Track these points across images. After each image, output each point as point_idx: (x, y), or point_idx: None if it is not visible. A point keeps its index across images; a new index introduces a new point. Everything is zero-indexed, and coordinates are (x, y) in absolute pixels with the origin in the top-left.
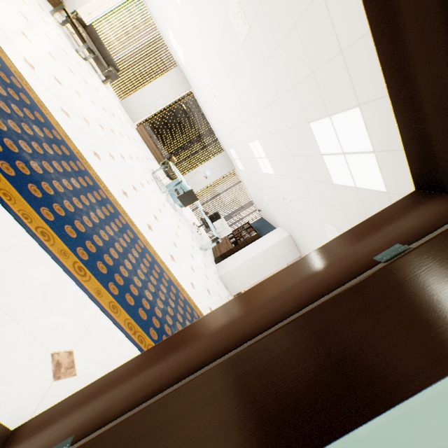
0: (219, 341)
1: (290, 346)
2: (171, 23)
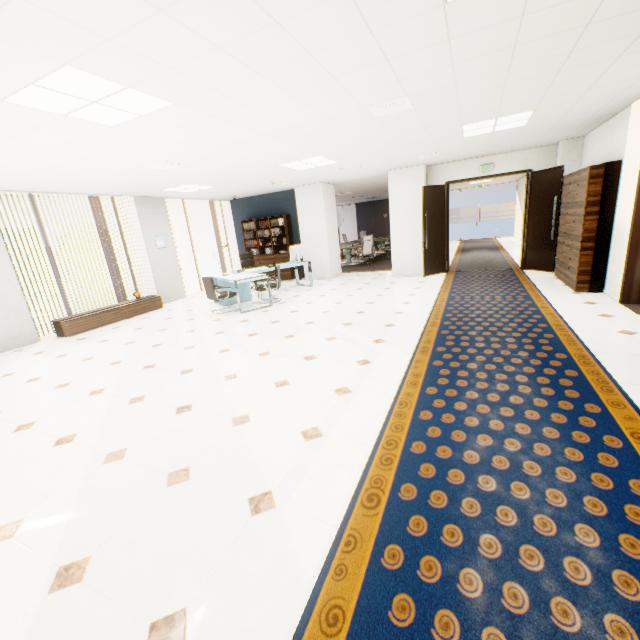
0: None
1: None
2: None
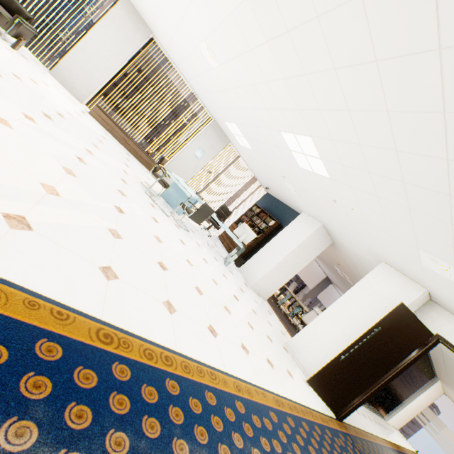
0: None
1: None
2: None
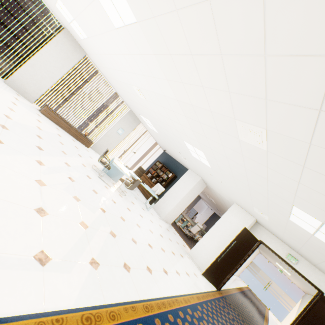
0: None
1: None
2: (73, 7)
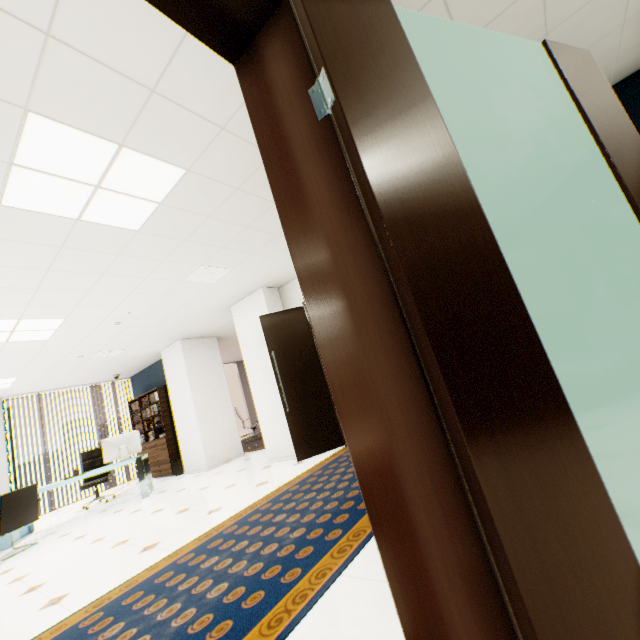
0: (386, 349)
1: (411, 238)
2: None
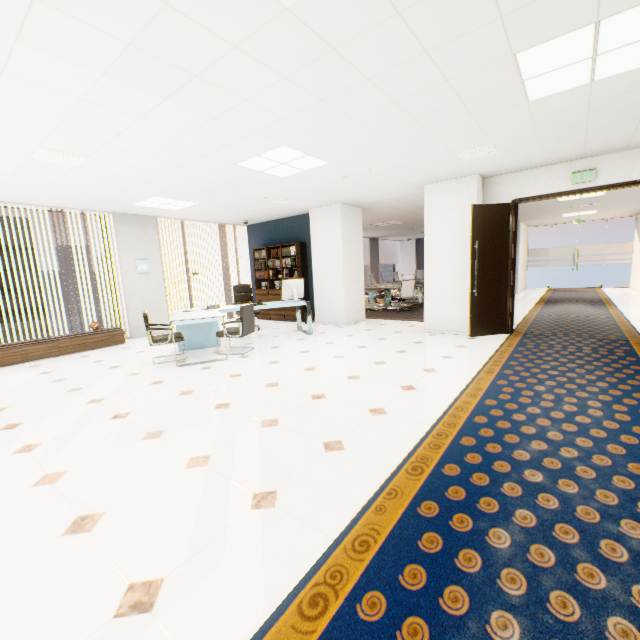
0: None
1: None
2: None
